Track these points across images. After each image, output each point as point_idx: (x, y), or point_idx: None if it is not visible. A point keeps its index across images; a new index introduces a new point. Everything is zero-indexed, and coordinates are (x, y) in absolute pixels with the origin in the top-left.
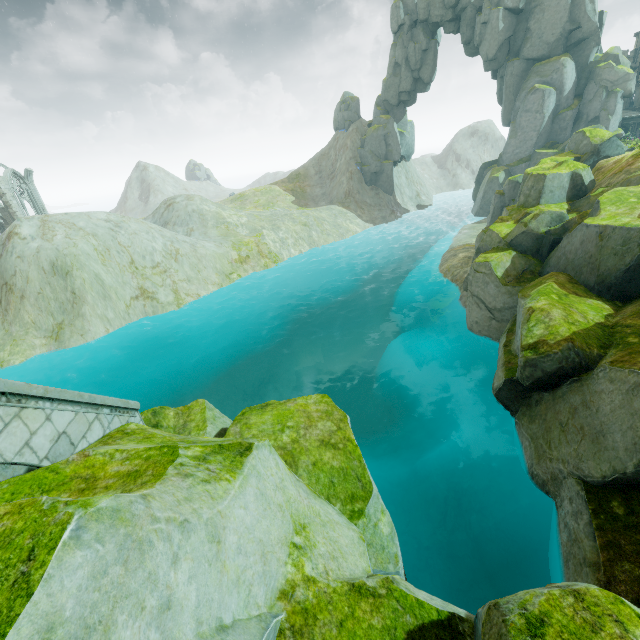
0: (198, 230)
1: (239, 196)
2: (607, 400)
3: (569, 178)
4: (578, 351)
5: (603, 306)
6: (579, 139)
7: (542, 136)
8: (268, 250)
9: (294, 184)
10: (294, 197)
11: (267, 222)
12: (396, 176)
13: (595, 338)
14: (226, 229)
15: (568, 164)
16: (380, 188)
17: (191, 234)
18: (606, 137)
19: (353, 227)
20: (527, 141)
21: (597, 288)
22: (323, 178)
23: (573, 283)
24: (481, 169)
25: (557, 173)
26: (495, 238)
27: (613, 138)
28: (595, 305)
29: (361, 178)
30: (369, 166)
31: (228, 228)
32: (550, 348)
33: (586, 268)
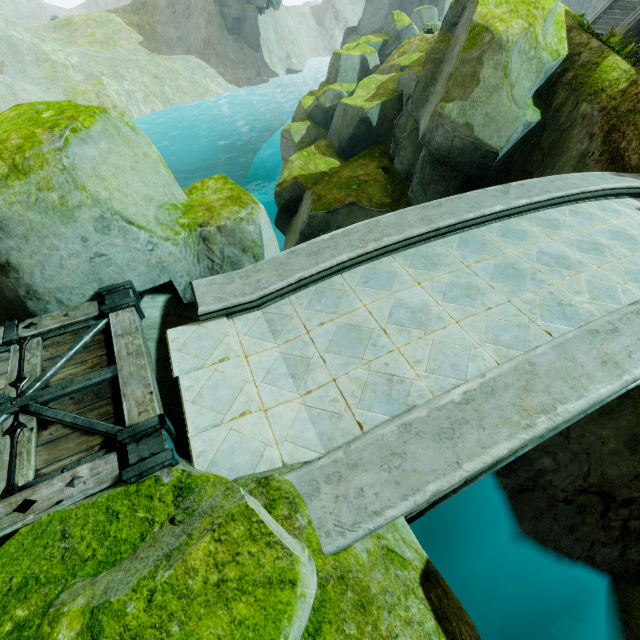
0: (12, 66)
1: (65, 23)
2: (302, 210)
3: (360, 61)
4: (299, 185)
5: (336, 163)
6: (390, 21)
7: (393, 7)
8: (112, 104)
9: (140, 17)
10: (142, 36)
11: (107, 67)
12: (263, 28)
13: (314, 179)
14: (52, 70)
15: (361, 47)
16: (244, 41)
17: (3, 71)
18: (406, 24)
19: (214, 87)
20: (381, 10)
21: (338, 151)
22: (177, 15)
23: (328, 147)
24: (345, 35)
25: (350, 54)
26: (302, 109)
27: (411, 26)
28: (330, 162)
29: (222, 23)
30: (229, 8)
31: (55, 69)
32: (286, 184)
33: (337, 137)
